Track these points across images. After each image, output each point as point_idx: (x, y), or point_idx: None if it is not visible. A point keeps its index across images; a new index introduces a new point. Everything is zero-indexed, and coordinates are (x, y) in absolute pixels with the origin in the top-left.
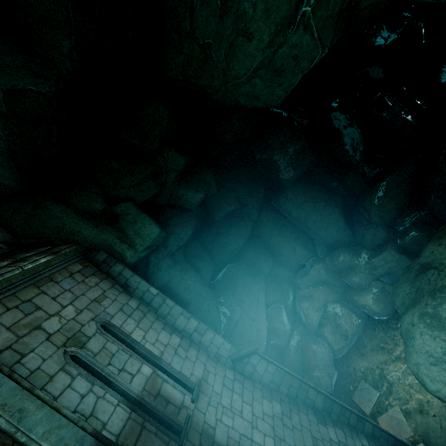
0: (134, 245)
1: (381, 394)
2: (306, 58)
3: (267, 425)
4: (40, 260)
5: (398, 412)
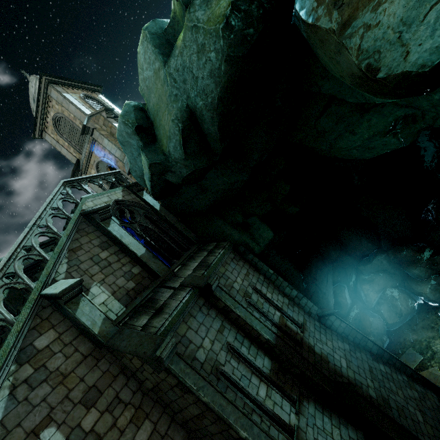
0: (259, 243)
1: (425, 358)
2: (392, 145)
3: (341, 353)
4: (221, 252)
5: (436, 371)
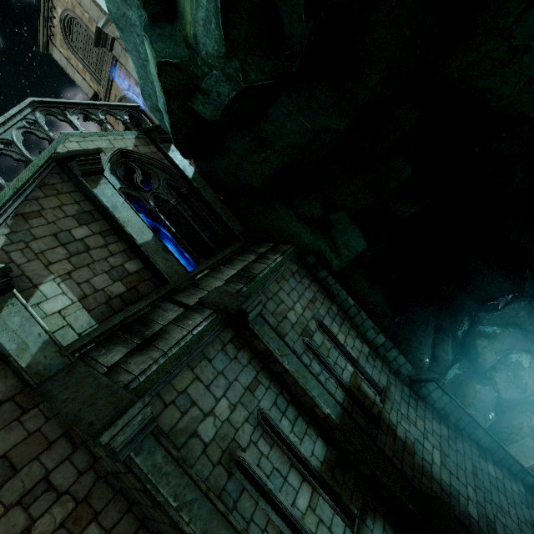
0: (340, 255)
1: None
2: None
3: (435, 440)
4: (277, 260)
5: None
